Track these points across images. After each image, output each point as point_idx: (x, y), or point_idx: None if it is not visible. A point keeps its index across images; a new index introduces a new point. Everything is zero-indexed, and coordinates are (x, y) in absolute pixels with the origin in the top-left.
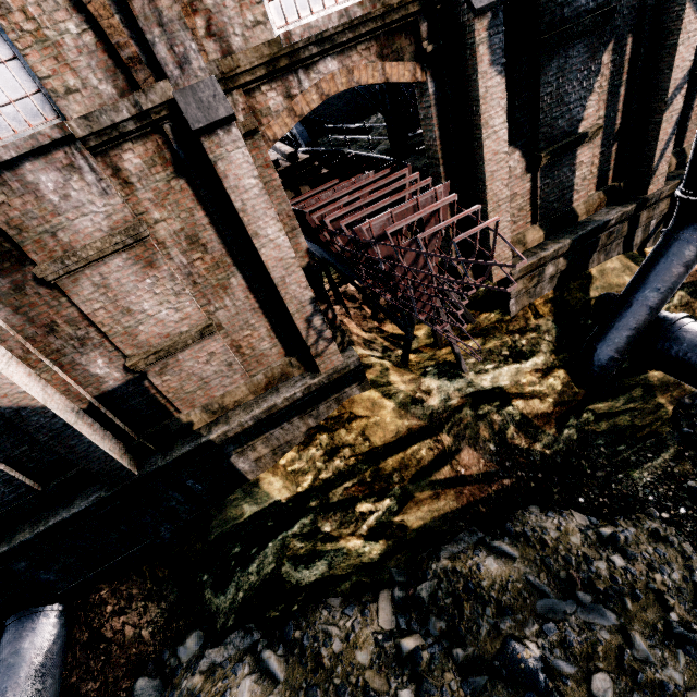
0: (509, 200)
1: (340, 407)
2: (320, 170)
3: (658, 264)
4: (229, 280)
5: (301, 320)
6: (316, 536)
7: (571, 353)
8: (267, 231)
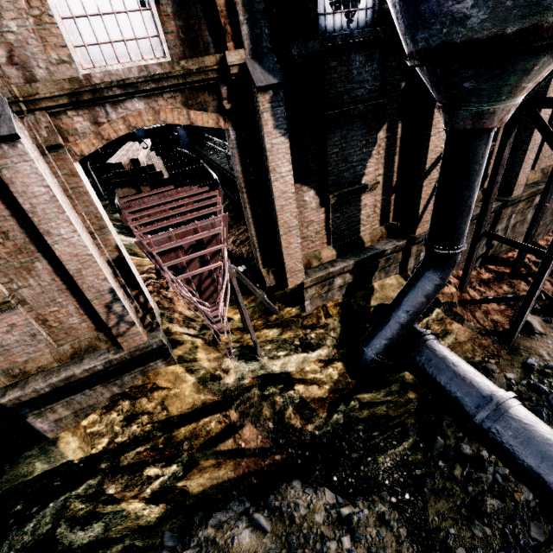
0: (298, 228)
1: (145, 378)
2: (162, 175)
3: (409, 292)
4: (33, 264)
5: (100, 306)
6: (99, 498)
7: (349, 349)
8: (60, 231)
